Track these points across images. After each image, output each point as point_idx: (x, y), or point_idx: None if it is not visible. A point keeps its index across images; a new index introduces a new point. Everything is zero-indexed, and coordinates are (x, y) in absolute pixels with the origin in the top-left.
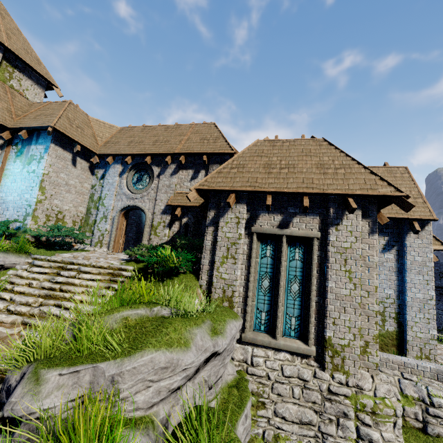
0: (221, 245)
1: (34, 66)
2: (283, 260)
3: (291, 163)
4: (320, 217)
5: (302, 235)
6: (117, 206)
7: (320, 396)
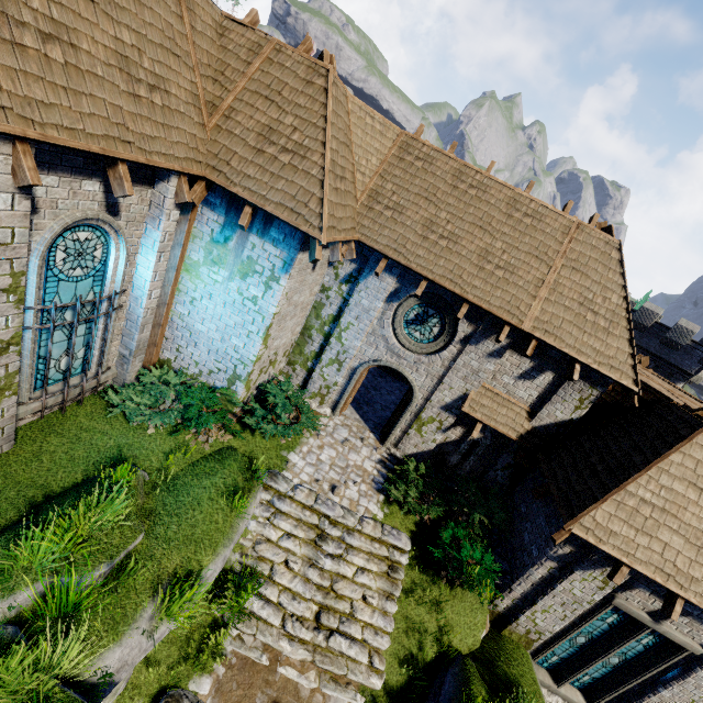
0: (556, 595)
1: None
2: (627, 645)
3: None
4: None
5: (677, 642)
6: (364, 353)
7: None
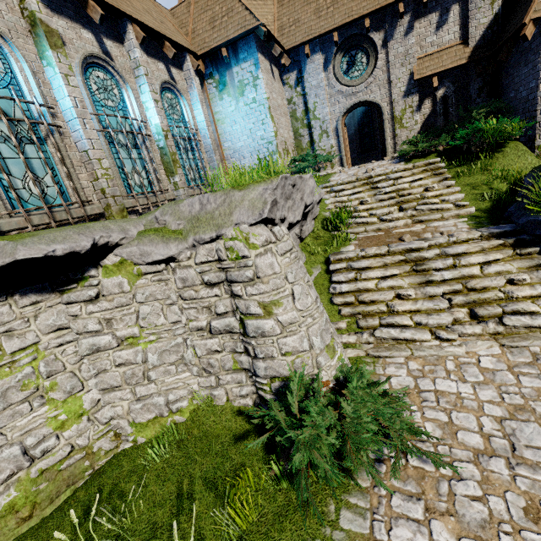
0: None
1: None
2: None
3: None
4: None
5: None
6: (334, 113)
7: None
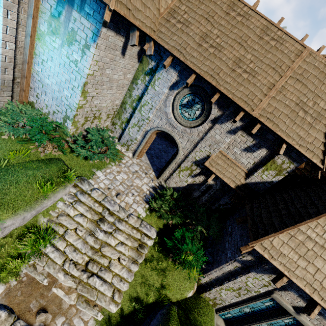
0: (236, 283)
1: None
2: (274, 321)
3: None
4: None
5: None
6: (153, 122)
7: None
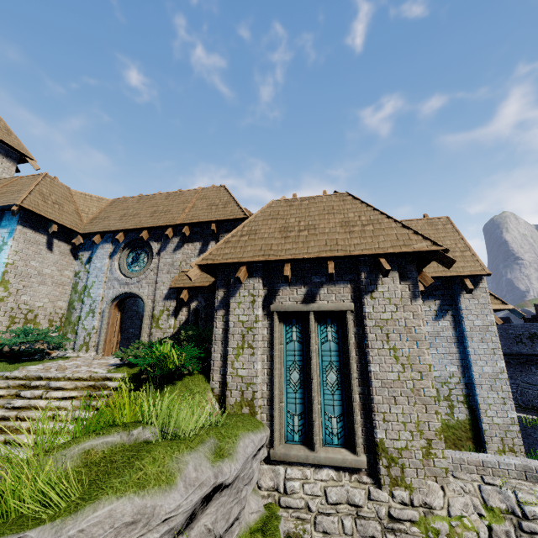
0: (234, 332)
1: (3, 136)
2: (313, 343)
3: (311, 223)
4: (351, 285)
5: (333, 309)
6: (107, 296)
7: (379, 526)
